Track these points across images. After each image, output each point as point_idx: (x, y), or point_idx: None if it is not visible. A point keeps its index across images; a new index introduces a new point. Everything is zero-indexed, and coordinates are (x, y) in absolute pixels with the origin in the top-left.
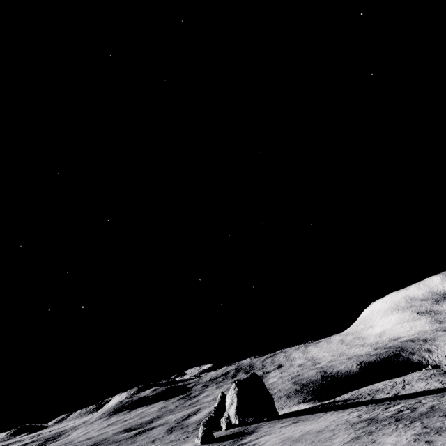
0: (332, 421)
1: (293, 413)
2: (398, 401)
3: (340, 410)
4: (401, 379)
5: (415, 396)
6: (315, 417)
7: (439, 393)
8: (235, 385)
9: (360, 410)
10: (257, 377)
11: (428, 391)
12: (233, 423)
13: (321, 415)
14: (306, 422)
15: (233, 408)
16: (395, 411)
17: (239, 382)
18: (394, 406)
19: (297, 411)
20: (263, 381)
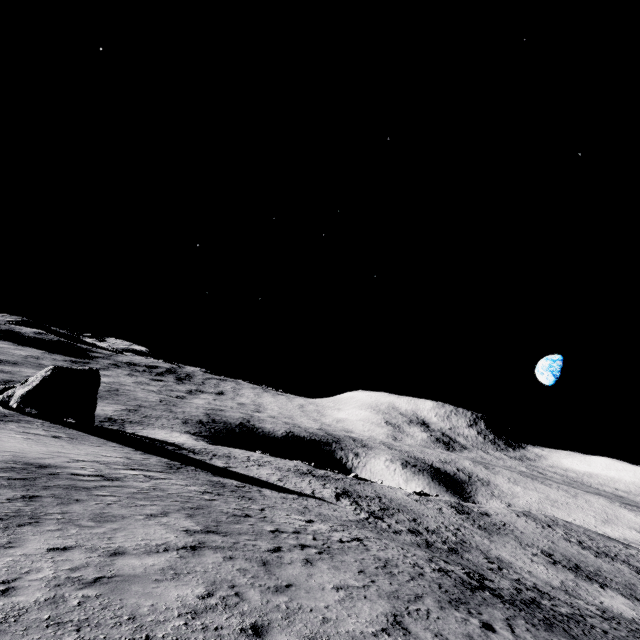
0: (56, 452)
1: (104, 431)
2: (195, 472)
3: (139, 452)
4: (271, 460)
5: (233, 476)
6: (96, 444)
7: (251, 484)
8: (52, 368)
9: (140, 460)
10: (95, 376)
11: (251, 479)
12: (10, 404)
13: (106, 446)
14: (57, 442)
15: (25, 389)
16: (98, 473)
17: (62, 368)
18: (144, 471)
19: (116, 432)
20: (99, 384)
